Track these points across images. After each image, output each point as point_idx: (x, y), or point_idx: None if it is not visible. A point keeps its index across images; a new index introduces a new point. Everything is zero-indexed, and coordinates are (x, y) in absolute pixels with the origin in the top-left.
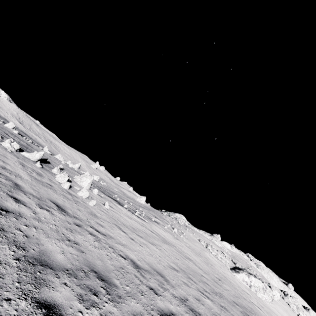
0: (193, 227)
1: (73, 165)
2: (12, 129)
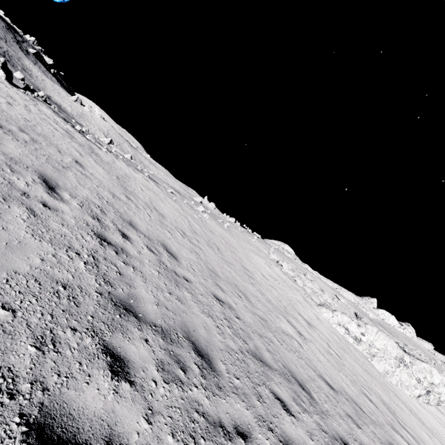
0: (302, 264)
1: (101, 140)
2: (41, 98)
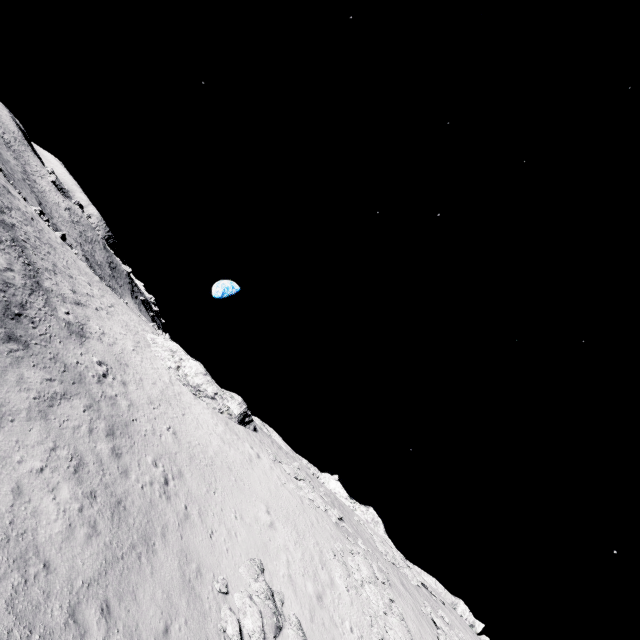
0: None
1: None
2: None
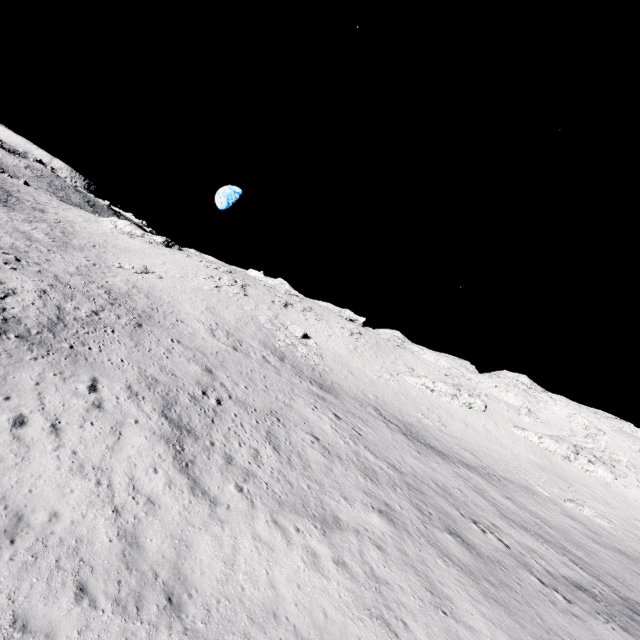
0: None
1: None
2: None
